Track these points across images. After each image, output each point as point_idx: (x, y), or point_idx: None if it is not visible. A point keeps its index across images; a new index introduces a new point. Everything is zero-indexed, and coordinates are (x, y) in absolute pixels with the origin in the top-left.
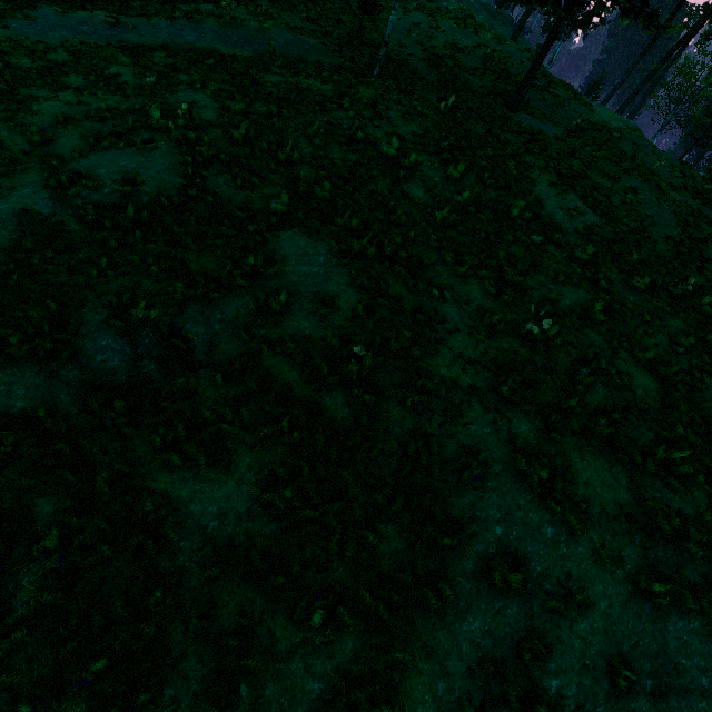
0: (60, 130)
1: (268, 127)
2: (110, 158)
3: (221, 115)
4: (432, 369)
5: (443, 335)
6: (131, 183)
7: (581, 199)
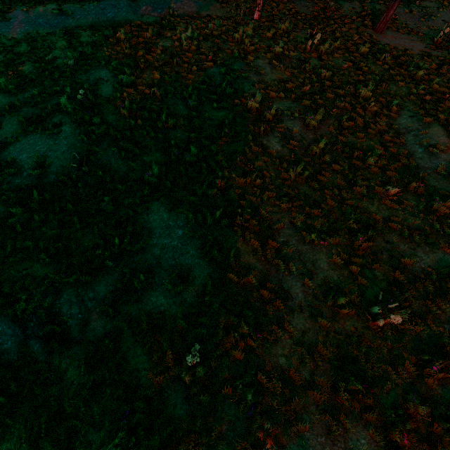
0: (7, 117)
1: (151, 96)
2: (32, 142)
3: (117, 88)
4: (270, 359)
5: (285, 316)
6: (41, 165)
7: (444, 127)
